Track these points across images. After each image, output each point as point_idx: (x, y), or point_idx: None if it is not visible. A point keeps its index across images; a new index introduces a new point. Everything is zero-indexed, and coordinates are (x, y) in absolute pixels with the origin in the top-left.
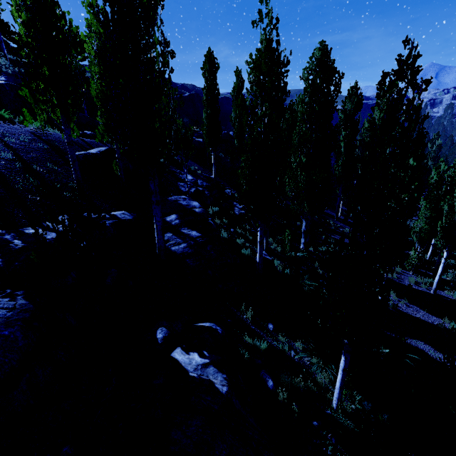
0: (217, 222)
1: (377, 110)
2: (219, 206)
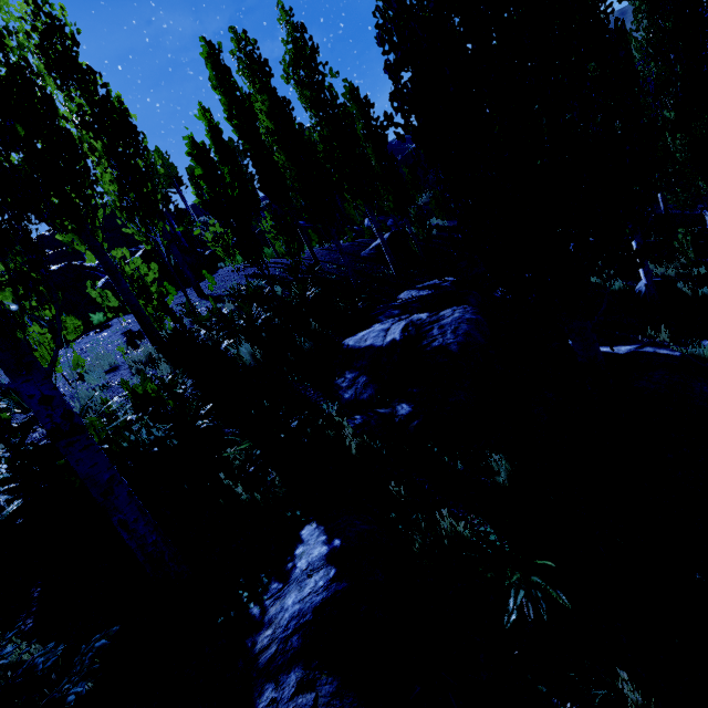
0: None
1: None
2: None
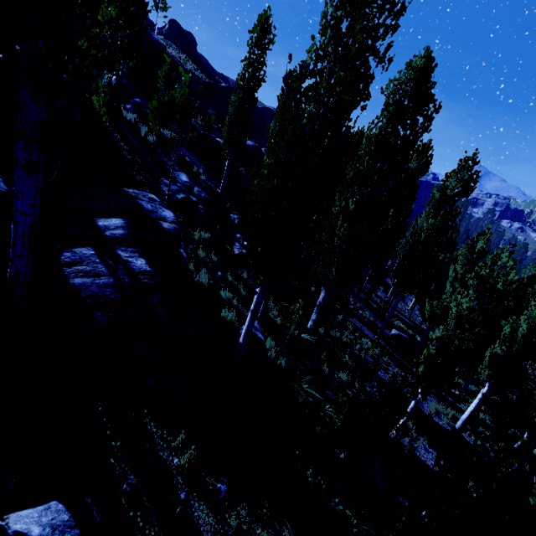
0: (200, 255)
1: (455, 178)
2: (213, 232)
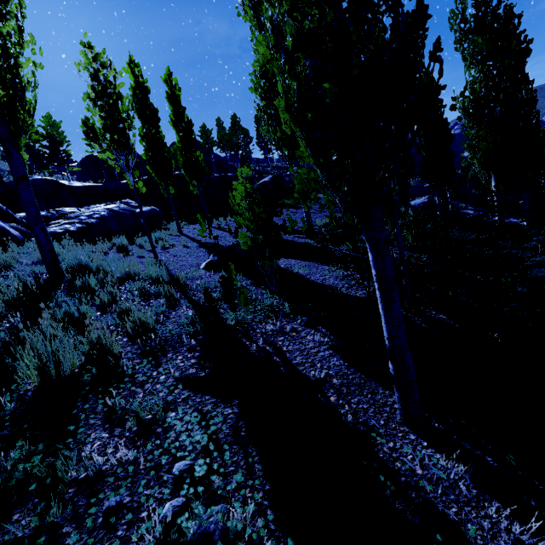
0: None
1: None
2: None
